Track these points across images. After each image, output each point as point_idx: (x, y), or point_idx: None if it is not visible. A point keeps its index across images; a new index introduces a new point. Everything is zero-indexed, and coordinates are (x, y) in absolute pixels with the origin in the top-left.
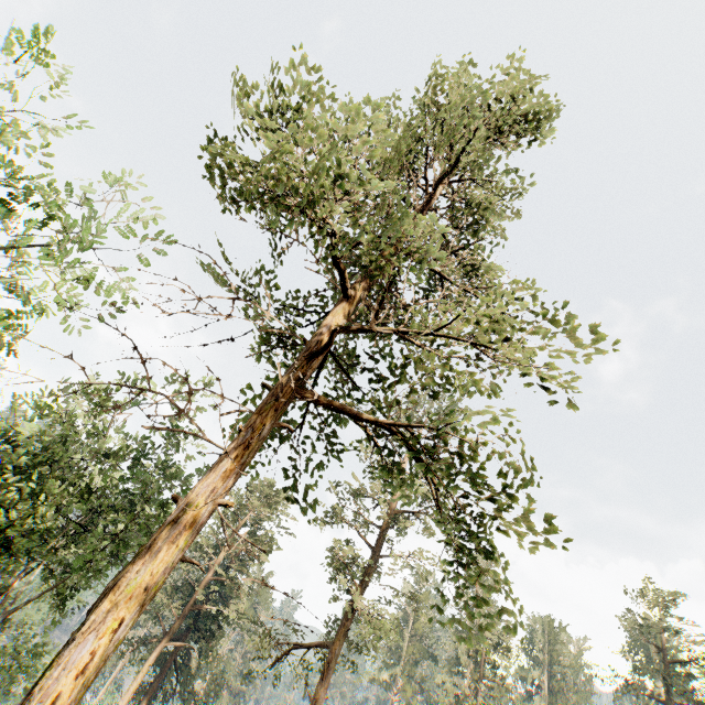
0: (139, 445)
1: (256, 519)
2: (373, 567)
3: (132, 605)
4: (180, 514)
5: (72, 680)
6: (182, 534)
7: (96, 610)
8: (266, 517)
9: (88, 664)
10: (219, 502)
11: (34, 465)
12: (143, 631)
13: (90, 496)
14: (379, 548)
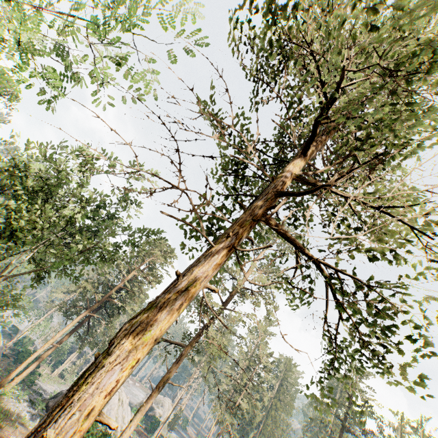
0: (101, 199)
1: (153, 261)
2: (220, 313)
3: (146, 351)
4: (183, 289)
5: (102, 399)
6: (183, 305)
7: (120, 347)
8: (161, 263)
9: (114, 390)
10: (209, 287)
11: (36, 192)
12: (70, 296)
13: (71, 224)
14: (226, 303)
